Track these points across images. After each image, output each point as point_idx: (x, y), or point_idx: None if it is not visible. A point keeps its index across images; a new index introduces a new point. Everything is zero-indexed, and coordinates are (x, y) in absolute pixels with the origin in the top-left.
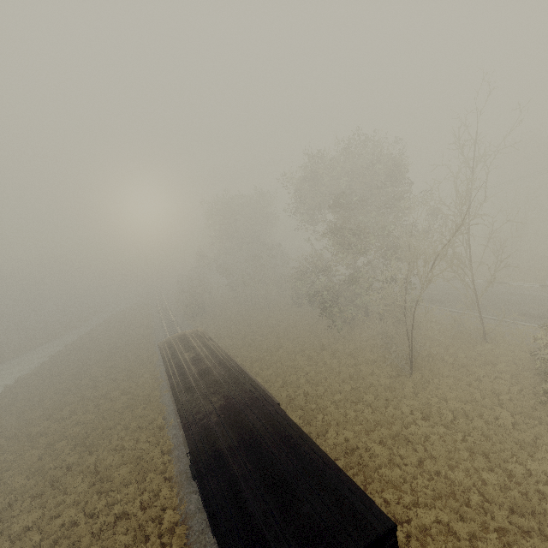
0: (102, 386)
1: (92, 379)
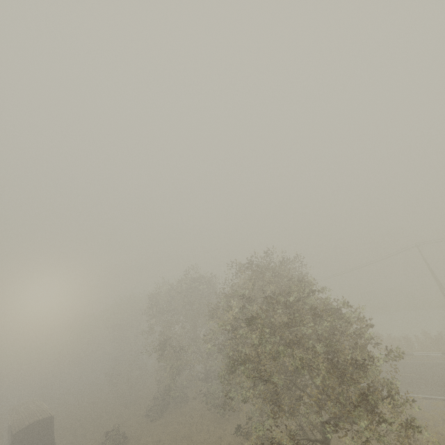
0: None
1: None
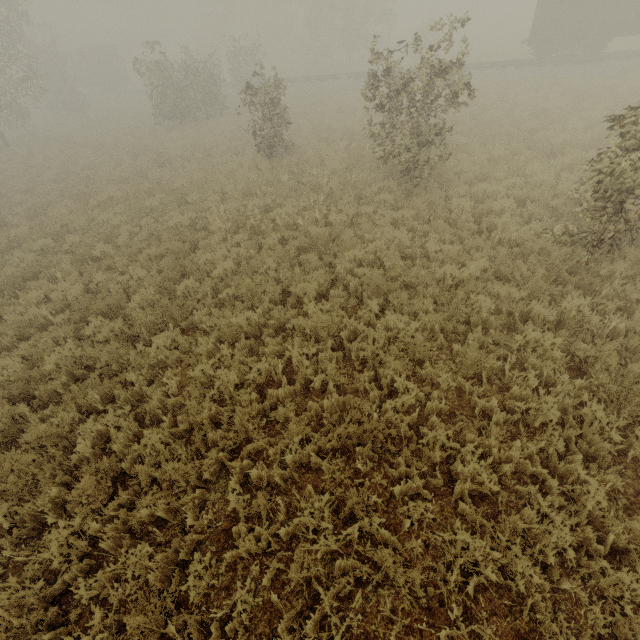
0: None
1: None
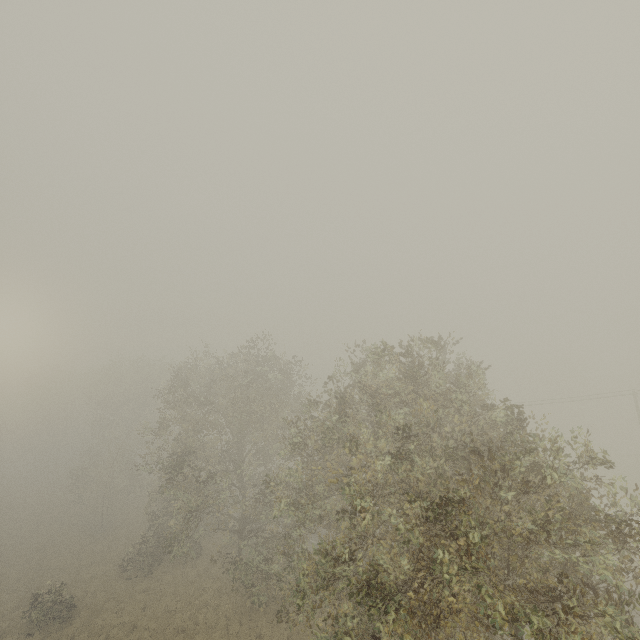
0: None
1: None
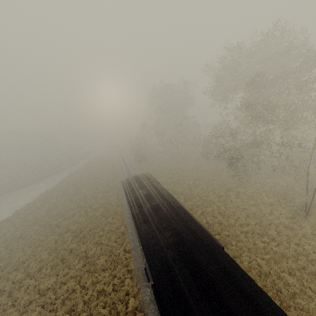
0: (89, 200)
1: (83, 195)
